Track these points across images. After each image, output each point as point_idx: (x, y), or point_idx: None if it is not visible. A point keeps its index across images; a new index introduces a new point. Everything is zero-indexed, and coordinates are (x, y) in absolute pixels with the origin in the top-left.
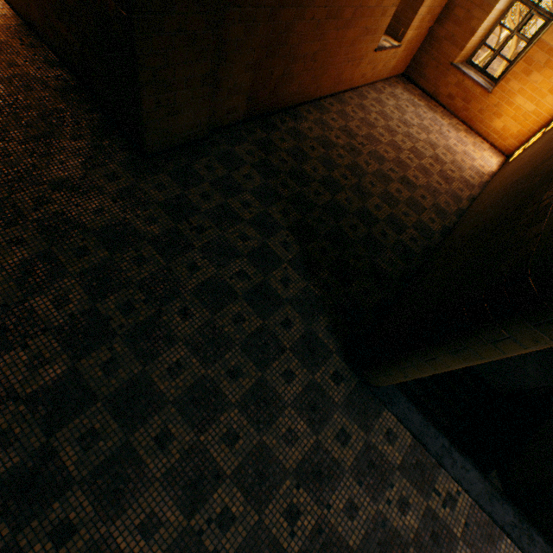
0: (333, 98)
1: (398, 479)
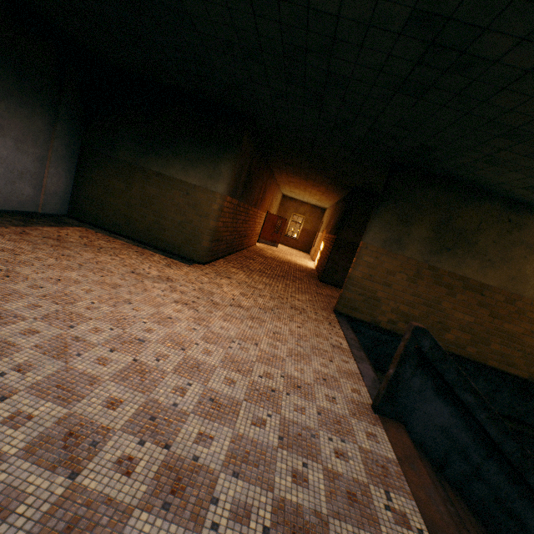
0: None
1: (319, 315)
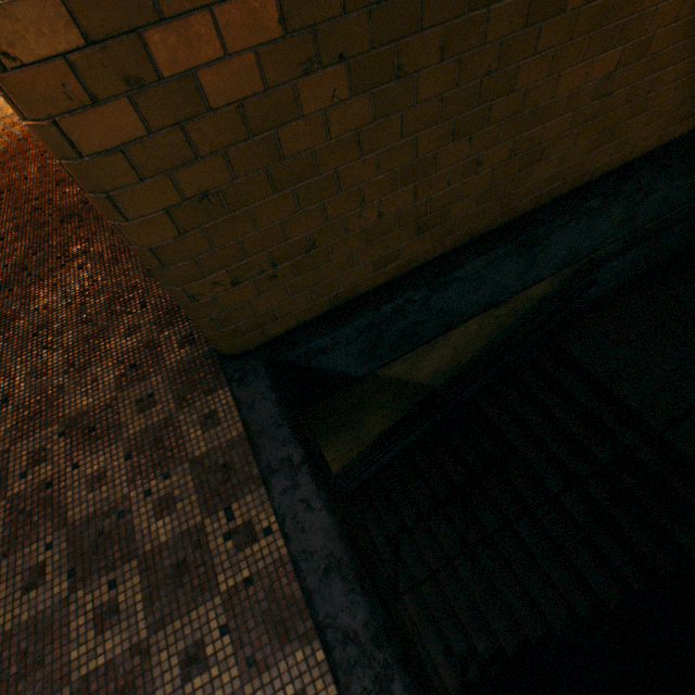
0: None
1: (182, 474)
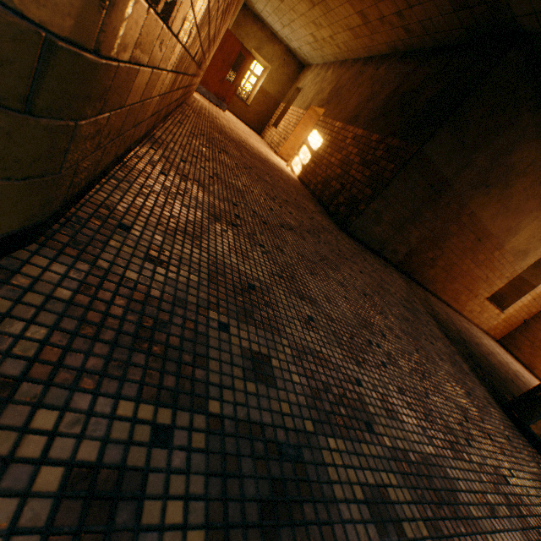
0: (447, 306)
1: None
